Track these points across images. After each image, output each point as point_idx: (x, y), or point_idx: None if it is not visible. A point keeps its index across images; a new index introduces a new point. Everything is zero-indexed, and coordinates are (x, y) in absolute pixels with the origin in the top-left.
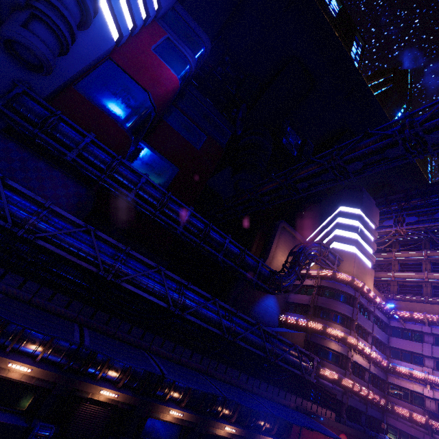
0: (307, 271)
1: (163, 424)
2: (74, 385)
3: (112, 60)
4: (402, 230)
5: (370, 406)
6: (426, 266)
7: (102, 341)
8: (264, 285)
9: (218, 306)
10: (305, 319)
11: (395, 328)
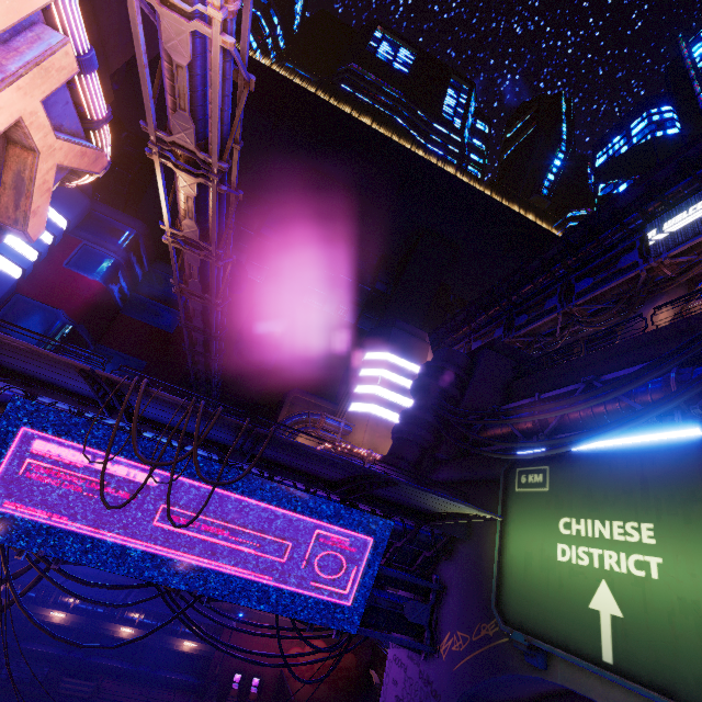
0: None
1: (53, 627)
2: None
3: (19, 294)
4: None
5: None
6: None
7: None
8: None
9: None
10: None
11: None
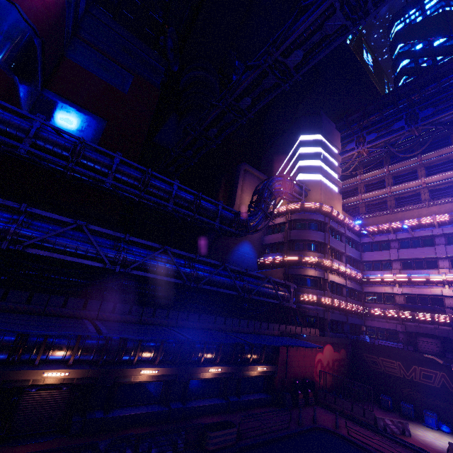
0: (274, 207)
1: (140, 386)
2: (2, 377)
3: None
4: (364, 150)
5: (350, 316)
6: (389, 181)
7: (8, 318)
8: (229, 228)
9: (171, 255)
10: (281, 256)
11: (365, 244)
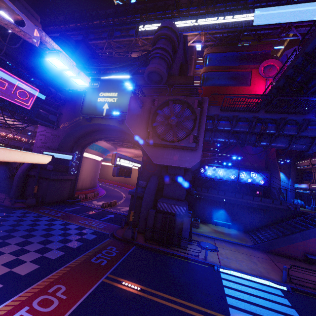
0: None
1: None
2: None
3: None
4: None
5: (15, 142)
6: None
7: None
8: None
9: None
10: None
11: None
